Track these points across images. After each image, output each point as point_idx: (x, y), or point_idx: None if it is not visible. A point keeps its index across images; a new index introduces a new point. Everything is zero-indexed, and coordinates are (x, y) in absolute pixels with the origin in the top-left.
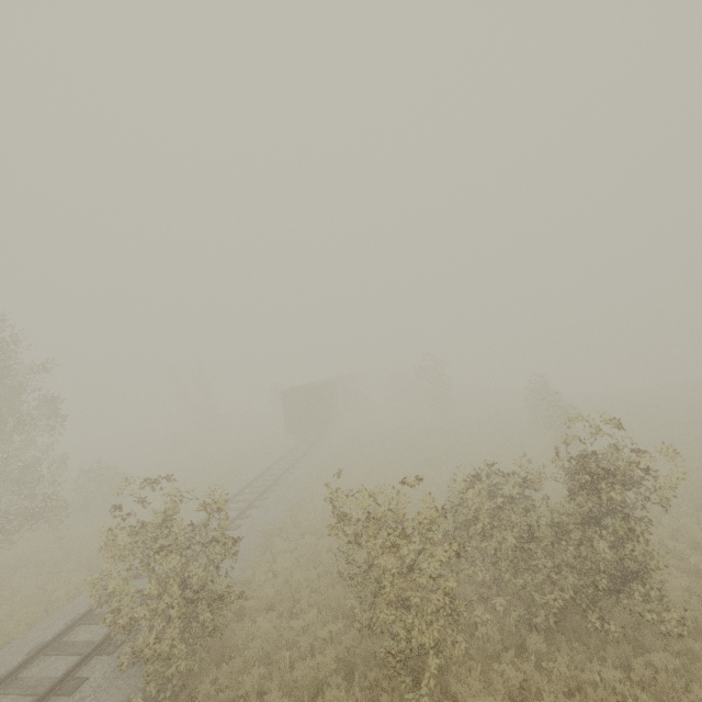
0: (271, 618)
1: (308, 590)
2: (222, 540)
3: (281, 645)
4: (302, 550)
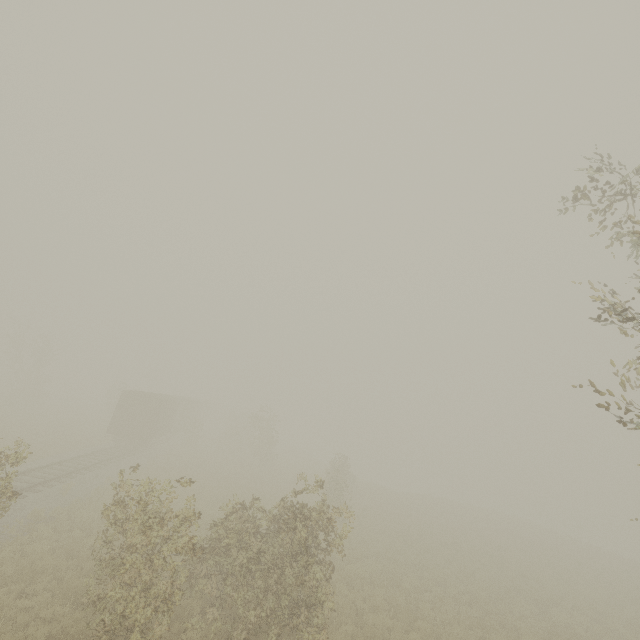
0: None
1: (51, 577)
2: (3, 490)
3: None
4: (63, 542)
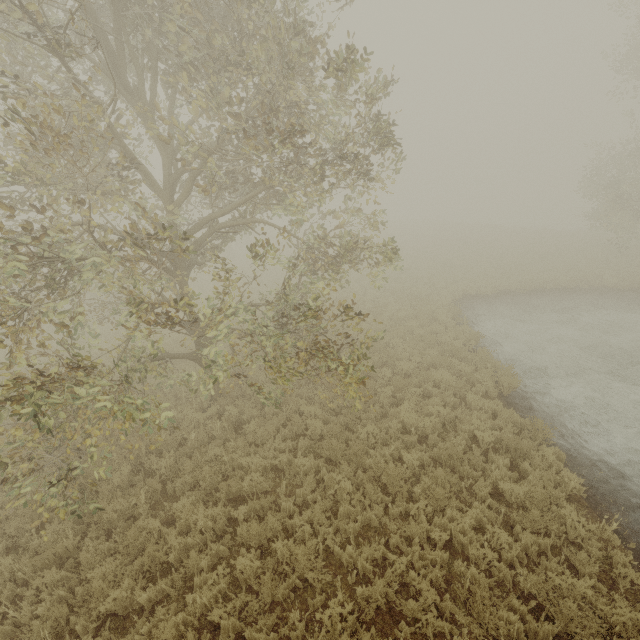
0: None
1: None
2: None
3: None
4: None
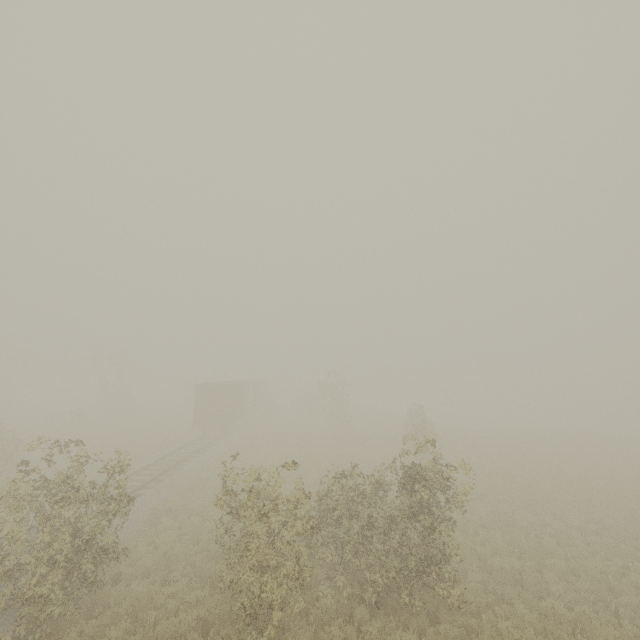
0: (145, 584)
1: (184, 563)
2: (121, 499)
3: (150, 606)
4: (186, 529)
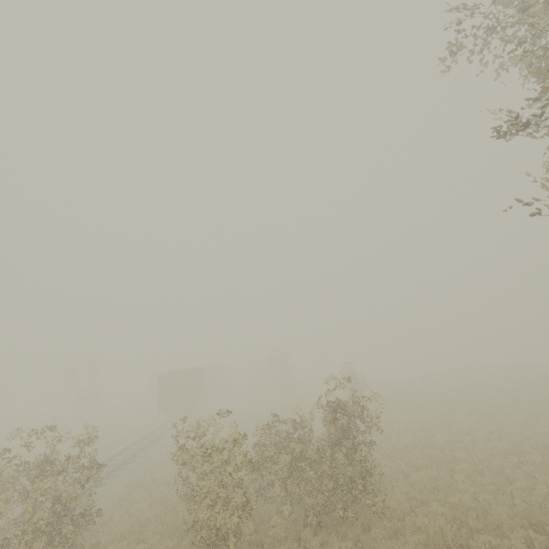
0: (121, 547)
1: (155, 523)
2: (93, 466)
3: None
4: (156, 497)
